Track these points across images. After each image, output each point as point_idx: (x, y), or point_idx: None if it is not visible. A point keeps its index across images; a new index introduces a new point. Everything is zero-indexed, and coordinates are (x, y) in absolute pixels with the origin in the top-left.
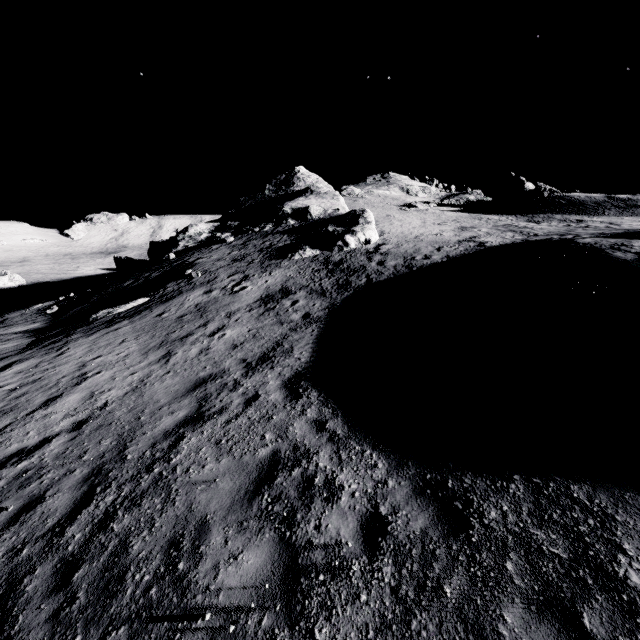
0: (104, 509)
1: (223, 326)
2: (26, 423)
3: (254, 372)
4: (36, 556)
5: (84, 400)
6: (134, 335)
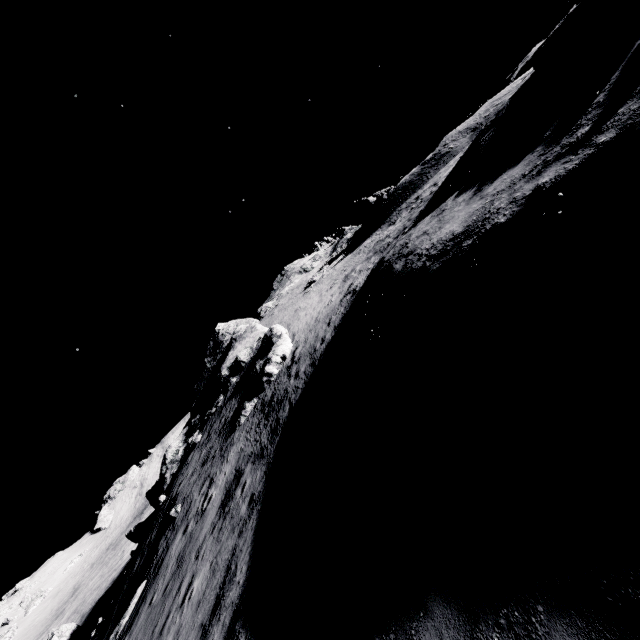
0: None
1: (192, 577)
2: None
3: None
4: None
5: None
6: None
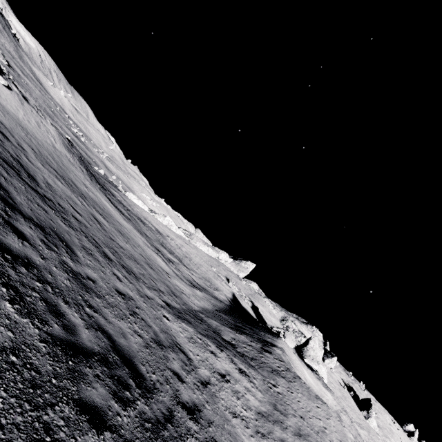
0: None
1: None
2: None
3: None
4: None
5: None
6: None
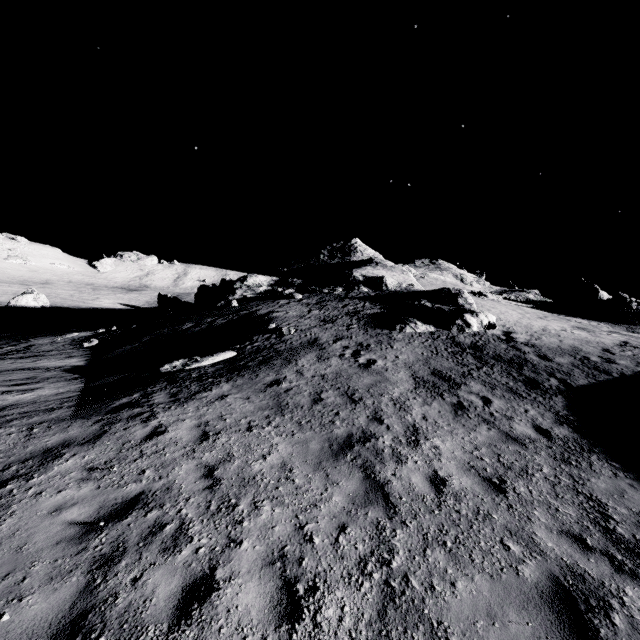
0: None
1: (414, 427)
2: None
3: None
4: None
5: (285, 618)
6: (261, 415)
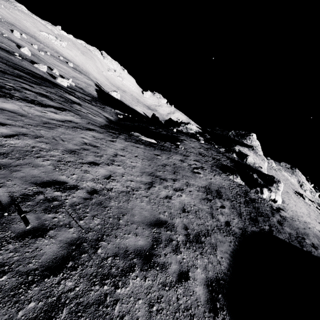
0: (60, 292)
1: (182, 189)
2: (77, 167)
3: (190, 246)
4: (3, 293)
5: (105, 177)
6: (142, 157)
